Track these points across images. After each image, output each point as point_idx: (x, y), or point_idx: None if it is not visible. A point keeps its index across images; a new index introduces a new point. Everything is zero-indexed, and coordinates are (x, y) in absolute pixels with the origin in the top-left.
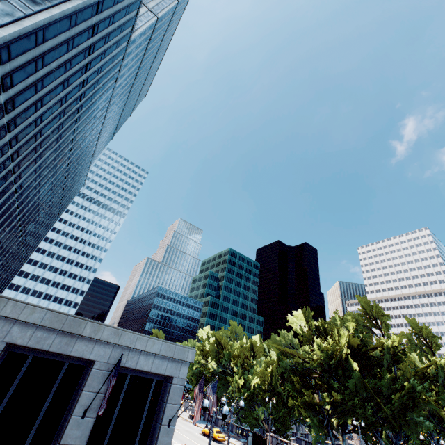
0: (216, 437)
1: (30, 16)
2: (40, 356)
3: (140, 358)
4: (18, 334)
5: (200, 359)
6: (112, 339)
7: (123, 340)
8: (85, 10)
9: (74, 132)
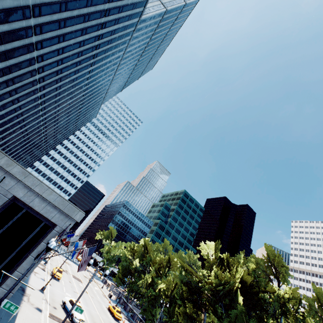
0: (115, 314)
1: None
2: None
3: (36, 199)
4: None
5: (128, 255)
6: (18, 176)
7: (27, 180)
8: None
9: (89, 72)
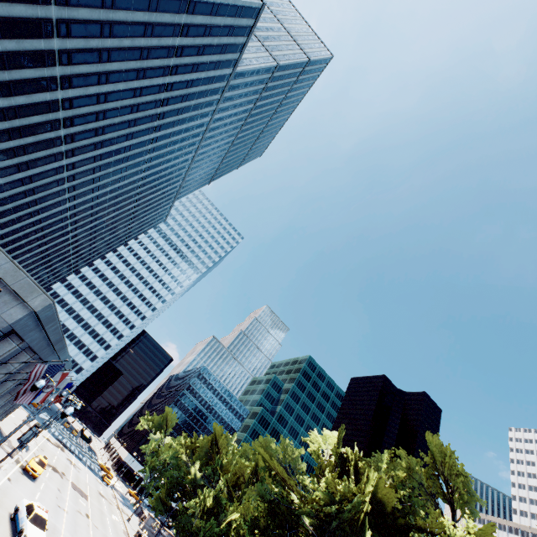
0: None
1: None
2: None
3: None
4: None
5: (182, 452)
6: None
7: None
8: (171, 1)
9: (152, 141)
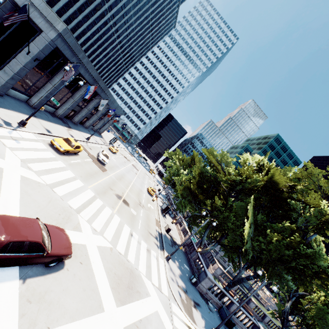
0: (149, 190)
1: None
2: None
3: (26, 3)
4: None
5: (176, 161)
6: None
7: None
8: None
9: None
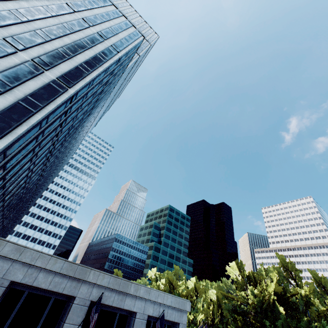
0: None
1: (89, 74)
2: (104, 309)
3: (160, 309)
4: (96, 294)
5: None
6: (145, 296)
7: (151, 296)
8: (113, 65)
9: (81, 128)
